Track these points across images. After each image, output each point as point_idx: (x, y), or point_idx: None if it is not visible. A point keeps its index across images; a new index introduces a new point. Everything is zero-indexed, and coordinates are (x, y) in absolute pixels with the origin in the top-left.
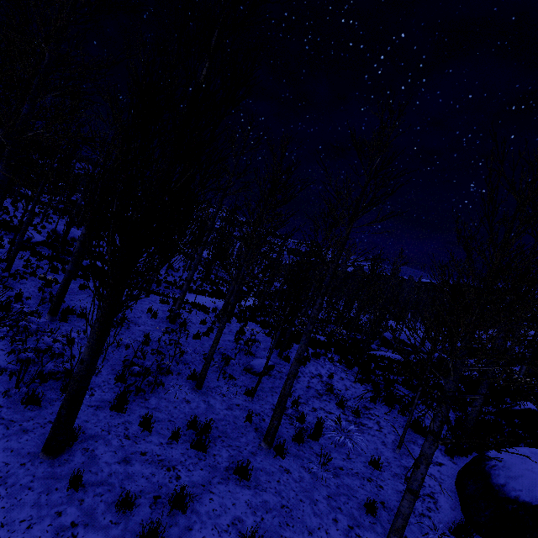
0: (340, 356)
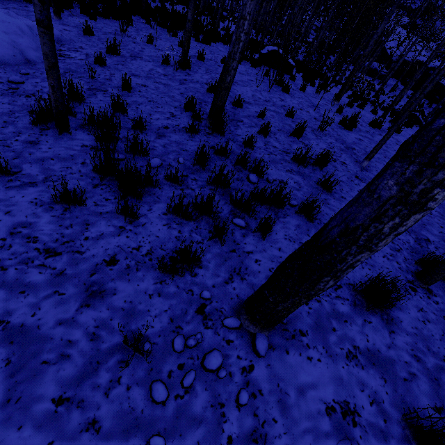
0: None
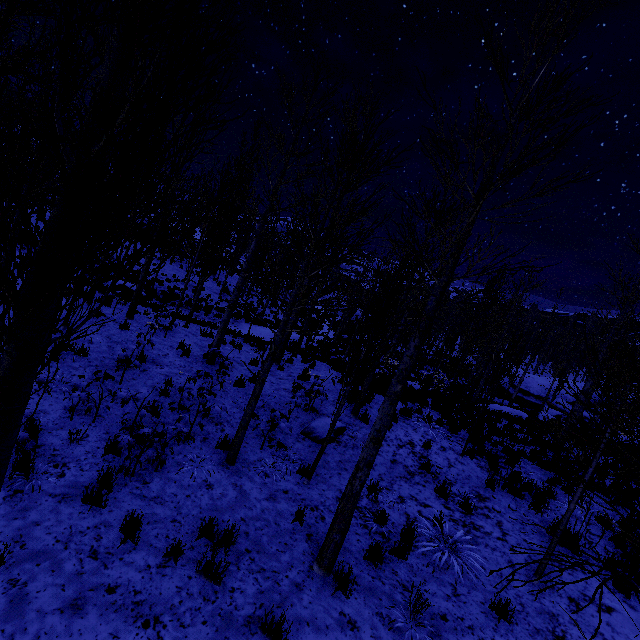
0: (440, 412)
